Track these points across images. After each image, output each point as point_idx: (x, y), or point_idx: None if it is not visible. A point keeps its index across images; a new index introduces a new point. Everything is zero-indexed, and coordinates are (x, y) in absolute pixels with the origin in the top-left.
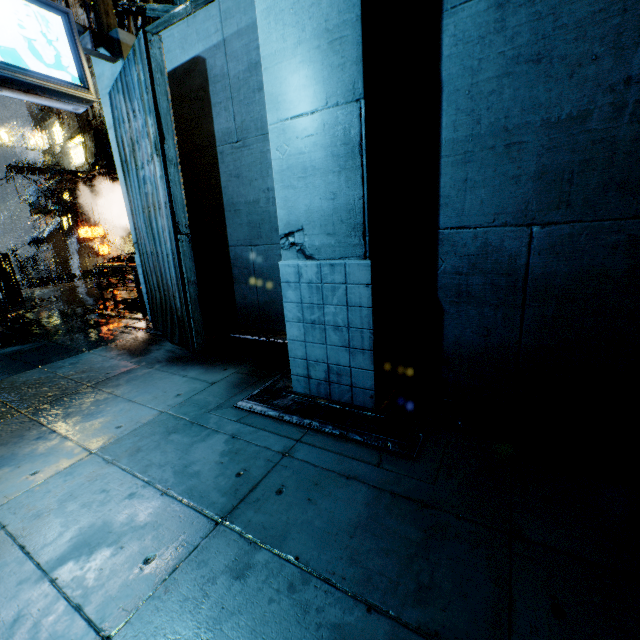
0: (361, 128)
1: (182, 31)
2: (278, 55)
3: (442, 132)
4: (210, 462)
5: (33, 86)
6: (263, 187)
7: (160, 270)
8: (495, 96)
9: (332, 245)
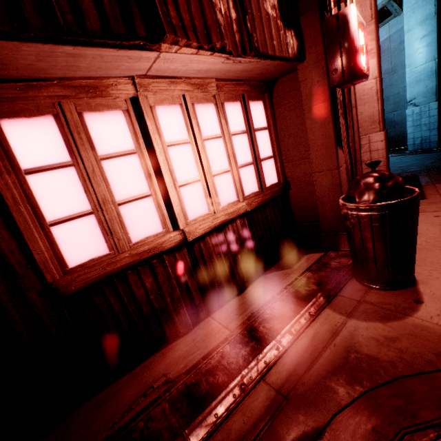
0: (435, 67)
1: None
2: (410, 54)
3: None
4: None
5: None
6: (402, 87)
7: None
8: None
9: (425, 100)
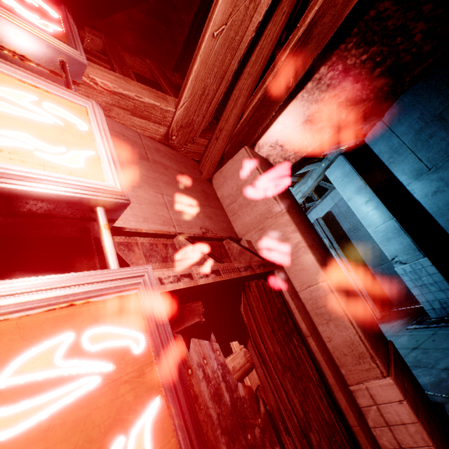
0: (398, 224)
1: (320, 207)
2: (363, 216)
3: (428, 211)
4: (404, 341)
5: None
6: (373, 241)
7: None
8: (437, 198)
9: (410, 257)
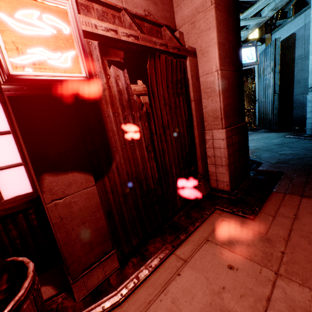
0: None
1: (288, 27)
2: None
3: None
4: (275, 141)
5: (246, 66)
6: None
7: (265, 106)
8: None
9: None
